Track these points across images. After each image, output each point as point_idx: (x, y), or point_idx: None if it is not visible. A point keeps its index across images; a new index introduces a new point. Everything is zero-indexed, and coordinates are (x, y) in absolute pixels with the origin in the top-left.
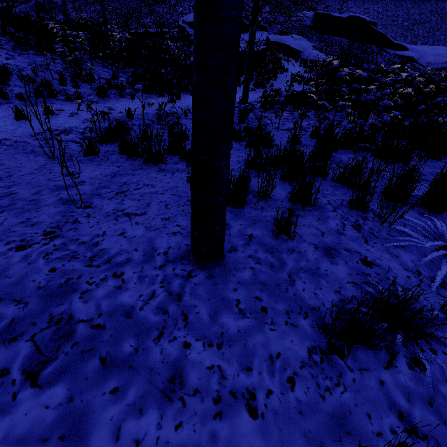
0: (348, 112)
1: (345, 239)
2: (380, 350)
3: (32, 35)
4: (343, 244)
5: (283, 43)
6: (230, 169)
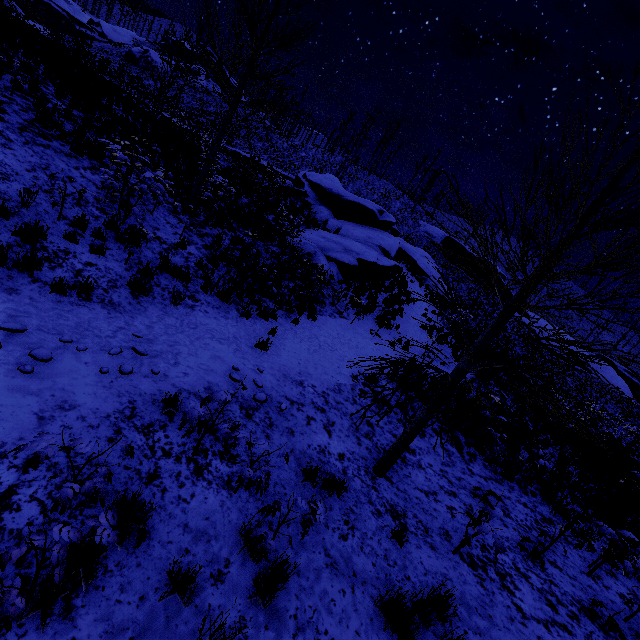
0: None
1: None
2: None
3: (82, 111)
4: None
5: (409, 254)
6: None
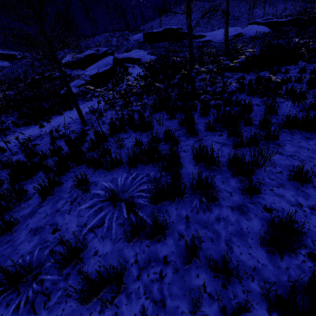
0: (117, 110)
1: (57, 215)
2: (2, 305)
3: None
4: (52, 220)
5: (128, 57)
6: (38, 176)
